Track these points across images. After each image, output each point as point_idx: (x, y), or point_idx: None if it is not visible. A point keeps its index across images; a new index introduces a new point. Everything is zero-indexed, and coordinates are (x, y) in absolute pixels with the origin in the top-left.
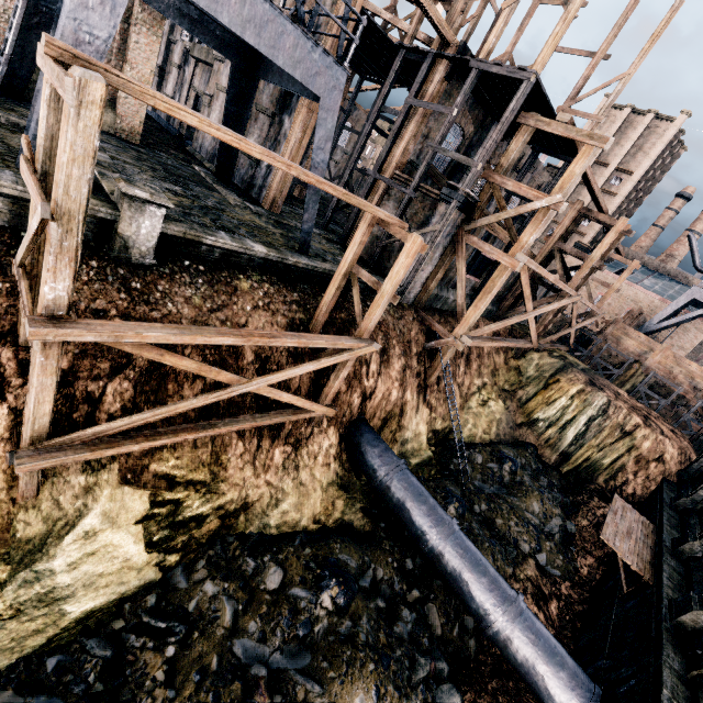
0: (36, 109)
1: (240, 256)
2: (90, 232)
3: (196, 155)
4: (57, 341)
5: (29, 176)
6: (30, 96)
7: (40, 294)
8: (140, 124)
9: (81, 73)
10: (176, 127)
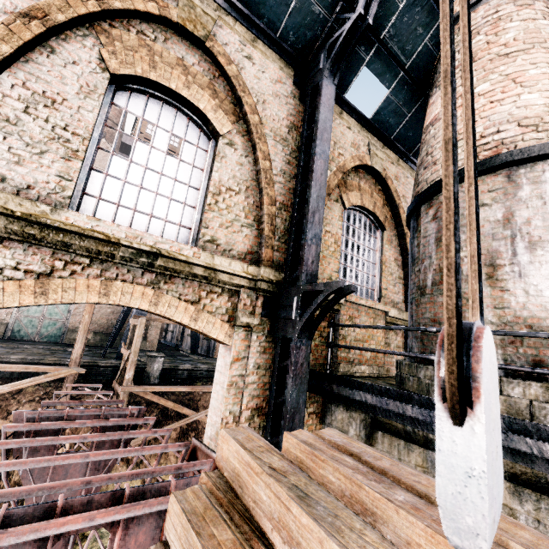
0: (123, 339)
1: (196, 372)
2: (136, 375)
3: (184, 350)
4: (127, 395)
5: (124, 349)
6: (115, 345)
7: (124, 379)
8: (156, 342)
9: (141, 318)
10: (175, 343)
